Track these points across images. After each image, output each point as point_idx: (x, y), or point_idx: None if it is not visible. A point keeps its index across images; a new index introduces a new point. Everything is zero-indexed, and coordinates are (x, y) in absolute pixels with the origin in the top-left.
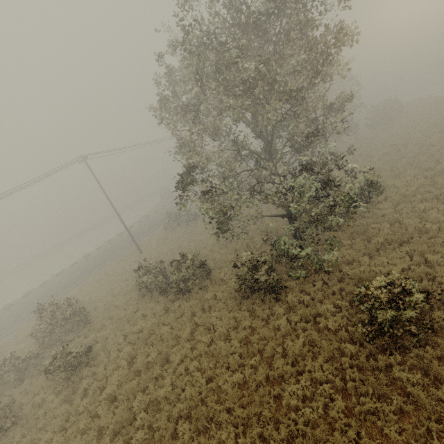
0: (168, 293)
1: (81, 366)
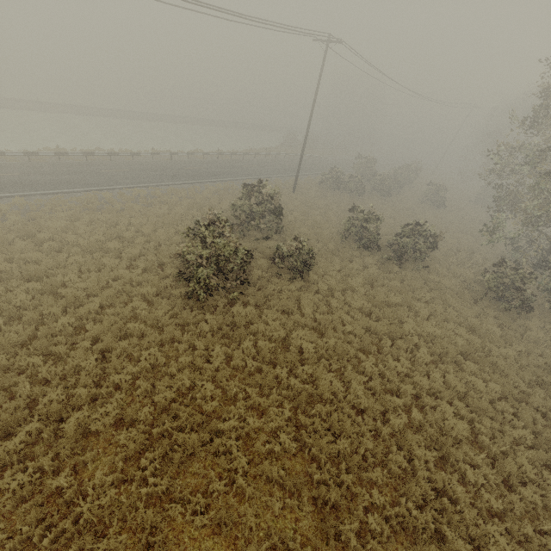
0: (371, 253)
1: (303, 269)
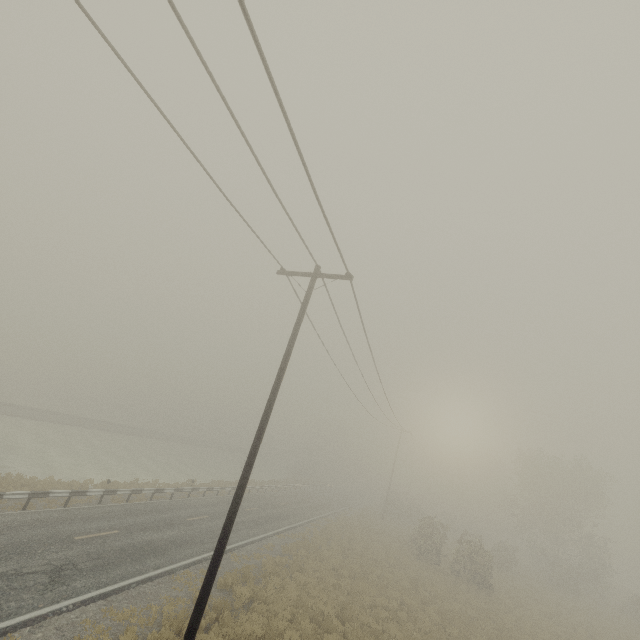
0: None
1: None
